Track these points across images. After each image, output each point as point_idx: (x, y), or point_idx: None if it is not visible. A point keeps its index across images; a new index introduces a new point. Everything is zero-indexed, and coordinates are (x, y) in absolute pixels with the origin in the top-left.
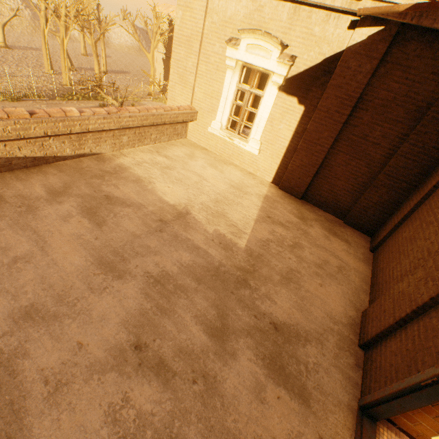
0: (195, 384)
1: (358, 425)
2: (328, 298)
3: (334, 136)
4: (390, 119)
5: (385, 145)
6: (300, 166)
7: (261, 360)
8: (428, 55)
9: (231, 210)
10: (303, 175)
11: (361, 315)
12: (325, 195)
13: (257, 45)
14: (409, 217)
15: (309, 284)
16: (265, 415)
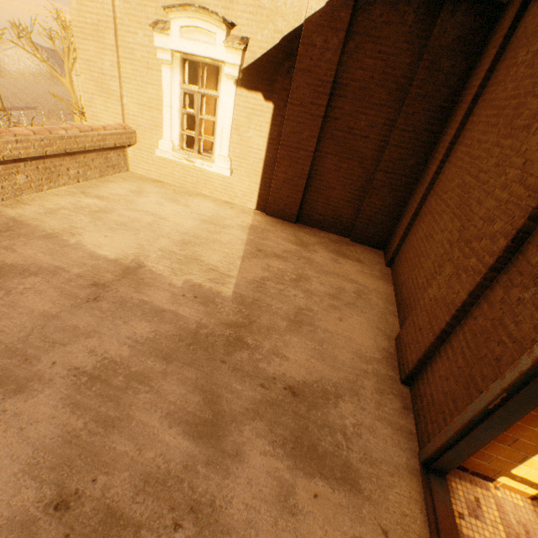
0: (179, 530)
1: (426, 491)
2: (353, 333)
3: (316, 135)
4: (373, 104)
5: (375, 137)
6: (285, 181)
7: (281, 447)
8: (396, 20)
9: (206, 251)
10: (292, 191)
11: (395, 343)
12: (323, 212)
13: (194, 27)
14: (419, 215)
15: (325, 322)
16: (300, 533)
